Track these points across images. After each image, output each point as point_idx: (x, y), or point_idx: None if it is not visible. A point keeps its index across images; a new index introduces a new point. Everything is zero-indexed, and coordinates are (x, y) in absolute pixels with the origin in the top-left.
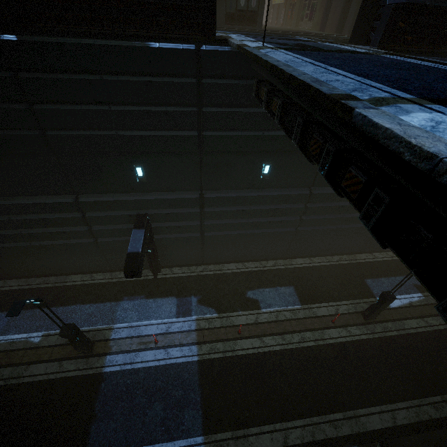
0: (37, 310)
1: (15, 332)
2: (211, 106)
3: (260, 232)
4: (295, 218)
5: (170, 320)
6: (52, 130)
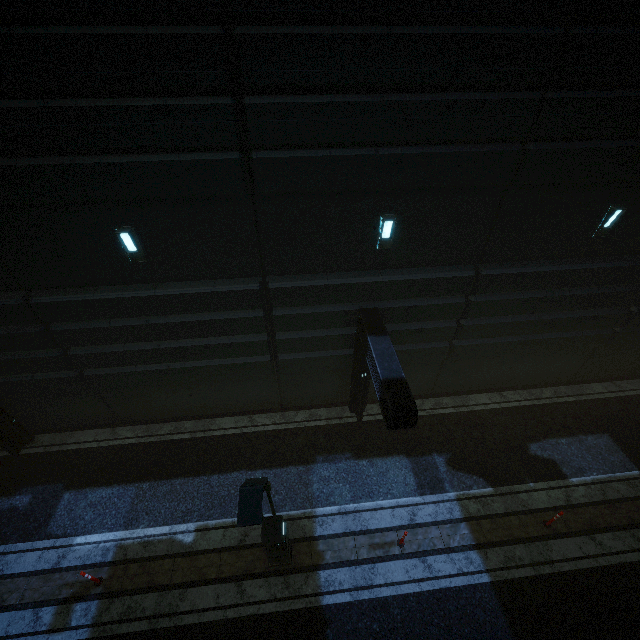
0: (176, 481)
1: (147, 522)
2: (563, 89)
3: (551, 337)
4: (620, 312)
5: (411, 499)
6: (261, 150)
